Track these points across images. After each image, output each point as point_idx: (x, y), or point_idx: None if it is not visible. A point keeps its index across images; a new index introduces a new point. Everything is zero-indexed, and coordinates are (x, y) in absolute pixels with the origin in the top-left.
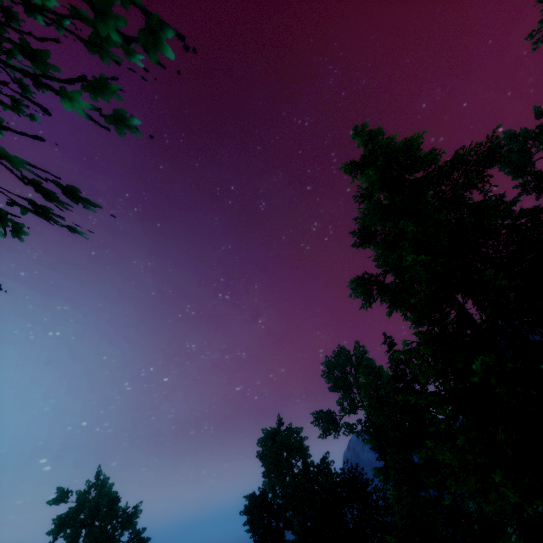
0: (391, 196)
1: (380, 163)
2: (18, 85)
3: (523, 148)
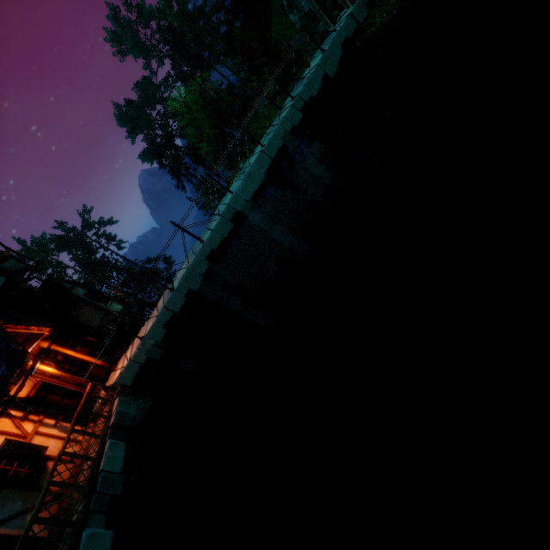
0: None
1: None
2: None
3: None
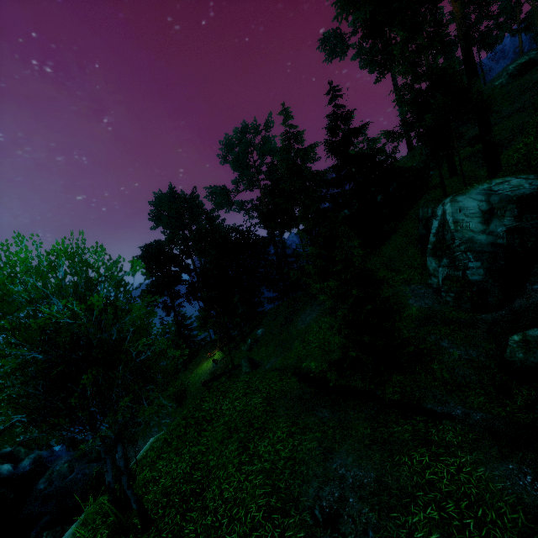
0: None
1: None
2: None
3: None
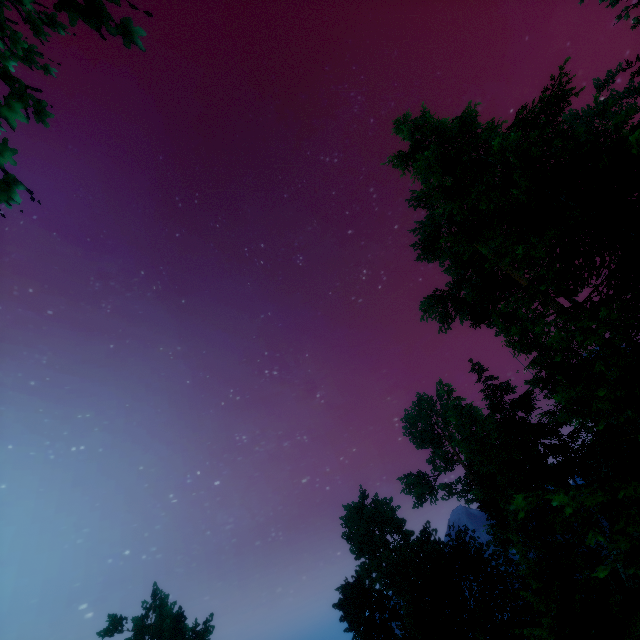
0: (453, 176)
1: (433, 146)
2: (28, 23)
3: (590, 128)
